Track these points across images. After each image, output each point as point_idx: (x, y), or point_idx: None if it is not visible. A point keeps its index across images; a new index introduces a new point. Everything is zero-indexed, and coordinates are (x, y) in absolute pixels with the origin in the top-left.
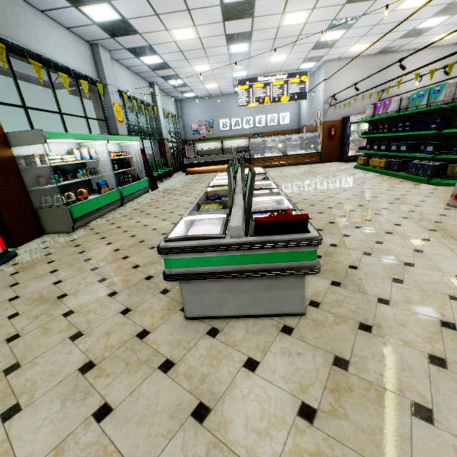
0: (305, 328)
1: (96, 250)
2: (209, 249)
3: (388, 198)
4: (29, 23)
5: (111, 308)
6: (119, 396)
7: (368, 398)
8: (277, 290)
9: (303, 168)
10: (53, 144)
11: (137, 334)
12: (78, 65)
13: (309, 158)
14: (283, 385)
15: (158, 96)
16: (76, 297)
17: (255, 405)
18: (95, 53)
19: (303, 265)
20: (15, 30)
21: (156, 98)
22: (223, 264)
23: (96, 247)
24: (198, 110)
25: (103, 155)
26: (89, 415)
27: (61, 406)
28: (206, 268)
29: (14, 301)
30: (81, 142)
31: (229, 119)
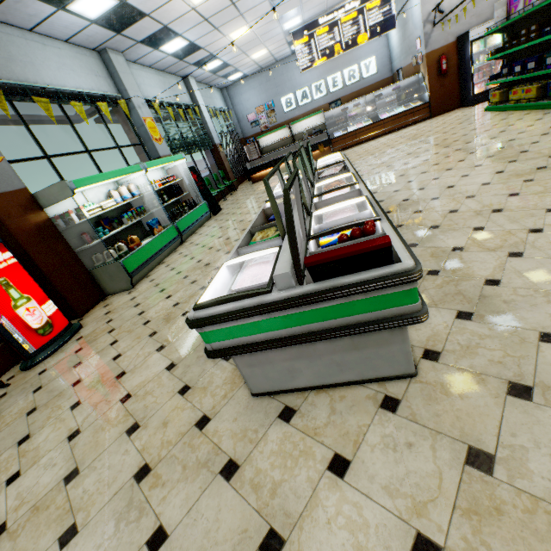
0: (418, 398)
1: (155, 308)
2: (251, 313)
3: (546, 149)
4: (21, 51)
5: (169, 386)
6: (175, 516)
7: (533, 528)
8: (366, 348)
9: (406, 132)
10: (88, 192)
11: (196, 423)
12: (91, 84)
13: (413, 116)
14: (386, 502)
15: (197, 92)
16: (134, 375)
17: (346, 536)
18: (106, 62)
19: (398, 312)
20: (8, 66)
21: (195, 95)
22: (278, 328)
23: (155, 304)
24: (250, 93)
25: (147, 188)
26: (143, 544)
27: (115, 529)
28: (255, 336)
29: (77, 386)
30: (118, 180)
31: (293, 93)
